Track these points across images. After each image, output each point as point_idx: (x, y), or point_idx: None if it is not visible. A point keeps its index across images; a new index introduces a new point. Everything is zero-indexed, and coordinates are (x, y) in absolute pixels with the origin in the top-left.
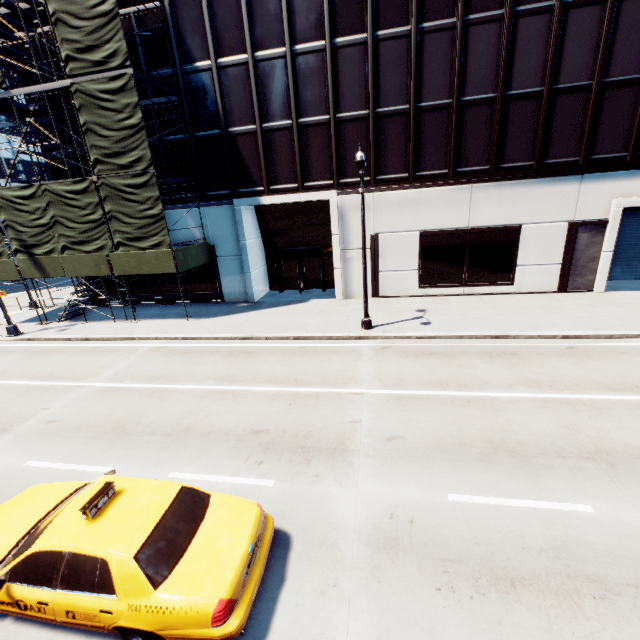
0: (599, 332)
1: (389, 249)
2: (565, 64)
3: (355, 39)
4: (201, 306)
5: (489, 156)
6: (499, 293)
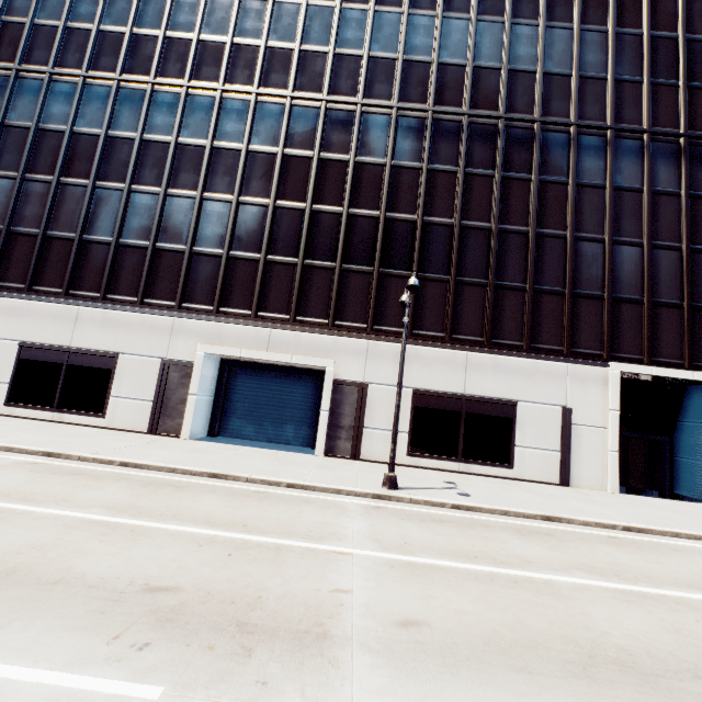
0: (8, 444)
1: None
2: (167, 230)
3: (10, 174)
4: None
5: (101, 286)
6: (89, 425)
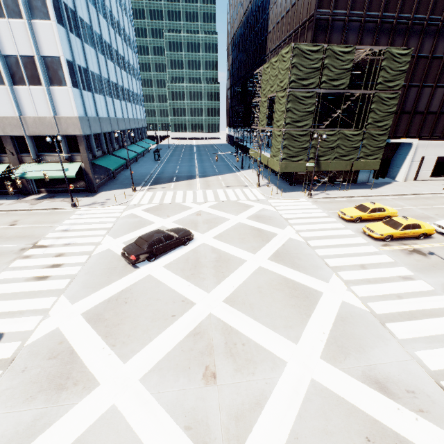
0: None
1: (426, 162)
2: None
3: (443, 85)
4: (352, 184)
5: None
6: None
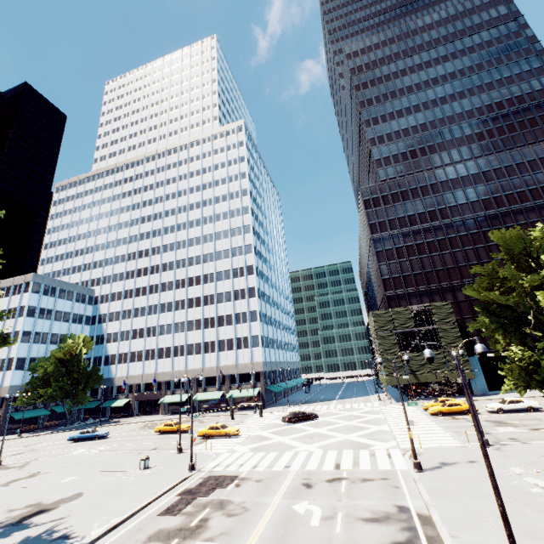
0: None
1: None
2: None
3: None
4: None
5: None
6: None
